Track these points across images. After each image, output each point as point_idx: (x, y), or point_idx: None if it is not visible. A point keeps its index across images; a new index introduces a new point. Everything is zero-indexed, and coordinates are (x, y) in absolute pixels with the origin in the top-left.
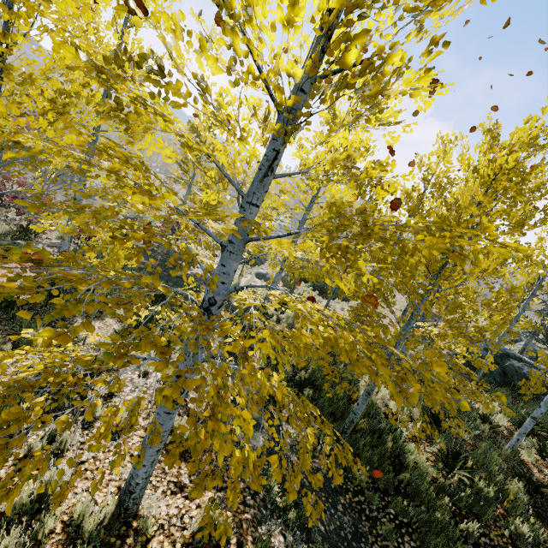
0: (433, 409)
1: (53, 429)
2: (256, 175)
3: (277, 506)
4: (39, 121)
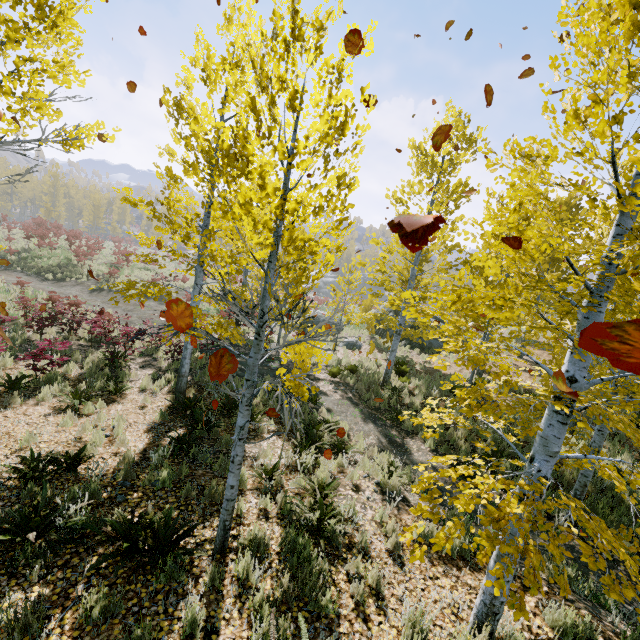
0: (634, 451)
1: (348, 569)
2: (605, 270)
3: (585, 595)
4: (327, 256)
